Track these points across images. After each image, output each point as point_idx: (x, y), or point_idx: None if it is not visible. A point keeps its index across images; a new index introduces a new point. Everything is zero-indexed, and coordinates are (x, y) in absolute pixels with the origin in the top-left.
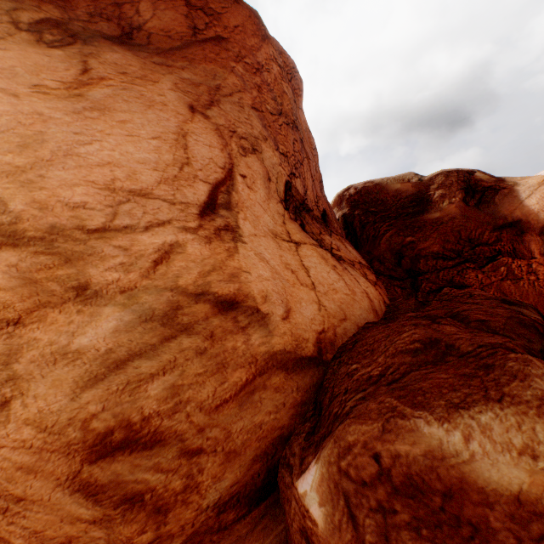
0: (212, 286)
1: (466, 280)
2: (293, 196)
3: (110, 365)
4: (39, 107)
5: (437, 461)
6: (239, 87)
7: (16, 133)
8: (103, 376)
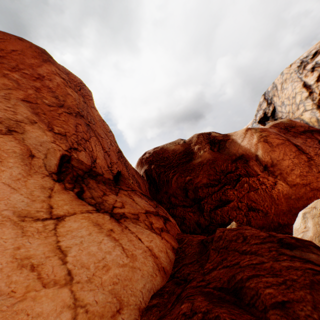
0: None
1: (229, 197)
2: (74, 167)
3: None
4: None
5: None
6: (10, 86)
7: None
8: None
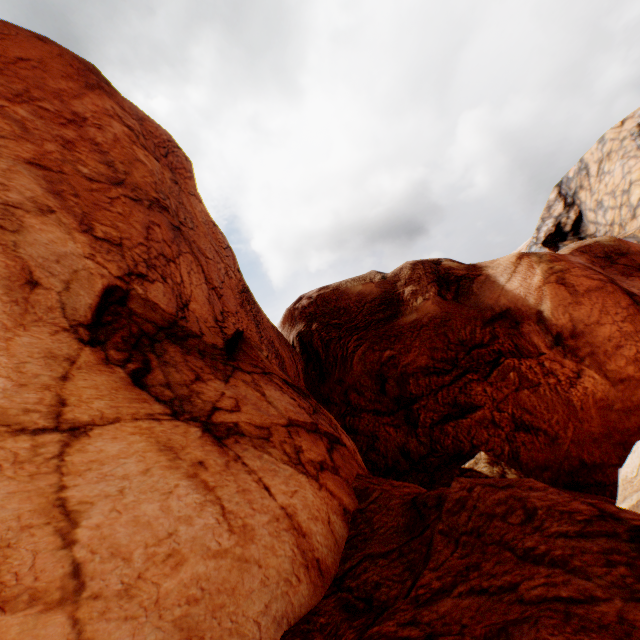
0: None
1: (474, 399)
2: (134, 314)
3: None
4: None
5: None
6: (5, 132)
7: None
8: None
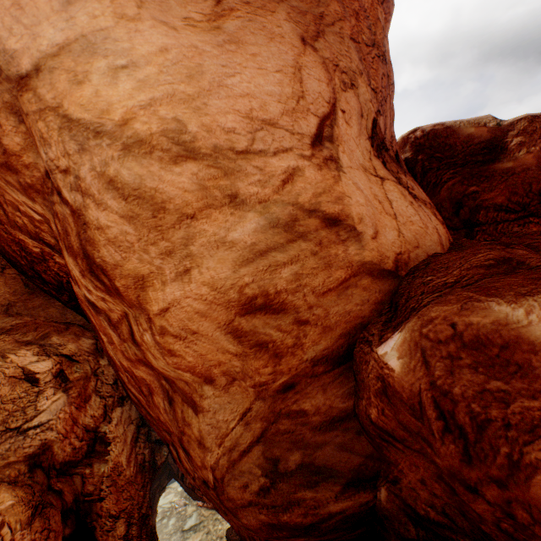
0: (321, 206)
1: None
2: (377, 134)
3: (255, 253)
4: (193, 40)
5: (501, 326)
6: (339, 15)
7: (183, 65)
8: (252, 260)
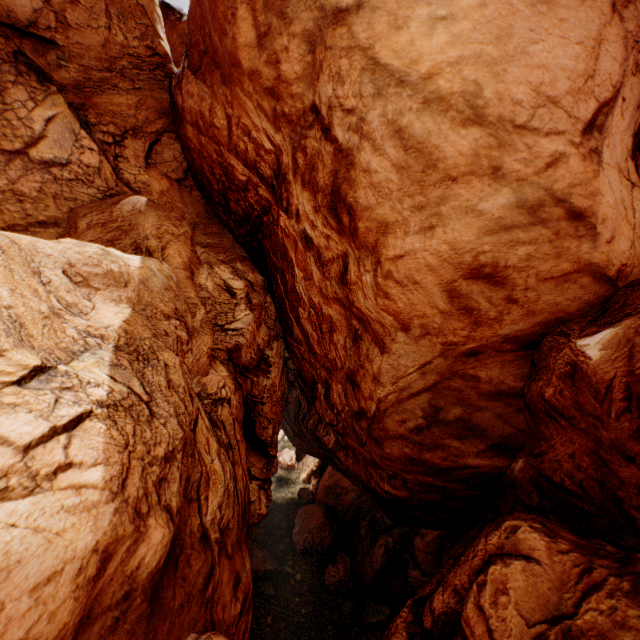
0: (571, 198)
1: None
2: (639, 132)
3: (500, 227)
4: None
5: None
6: None
7: (495, 24)
8: (495, 232)
